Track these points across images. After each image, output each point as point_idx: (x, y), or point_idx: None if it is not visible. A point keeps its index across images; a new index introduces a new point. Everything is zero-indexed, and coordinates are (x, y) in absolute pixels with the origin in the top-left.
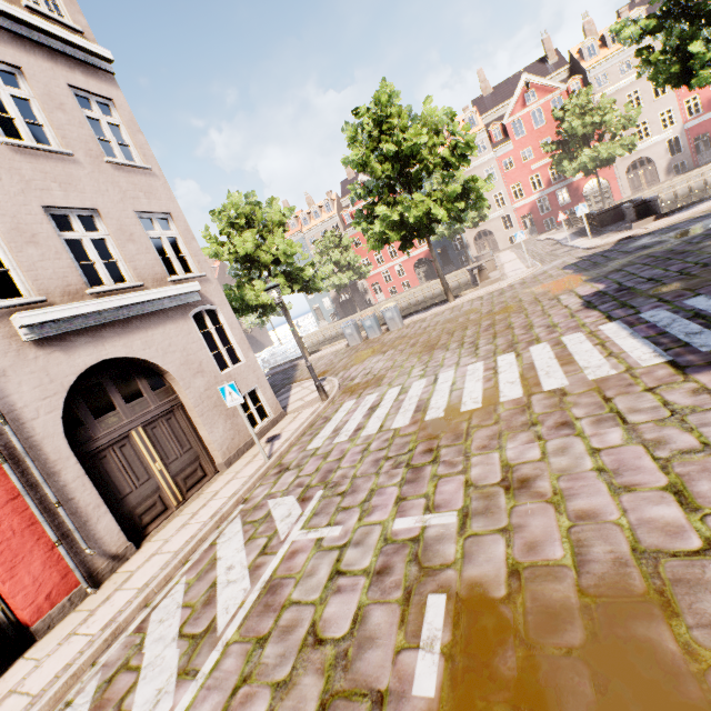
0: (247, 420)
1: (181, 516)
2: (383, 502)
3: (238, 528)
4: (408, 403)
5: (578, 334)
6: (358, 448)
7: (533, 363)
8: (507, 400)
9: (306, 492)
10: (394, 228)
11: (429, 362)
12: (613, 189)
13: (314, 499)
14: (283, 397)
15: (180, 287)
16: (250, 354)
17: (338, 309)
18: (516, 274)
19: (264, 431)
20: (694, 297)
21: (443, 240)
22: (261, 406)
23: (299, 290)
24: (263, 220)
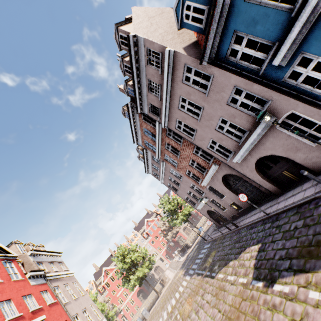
0: None
1: None
2: None
3: None
4: (165, 315)
5: (183, 281)
6: None
7: (179, 290)
8: (178, 297)
9: None
10: (136, 280)
11: (164, 308)
12: (183, 236)
13: None
14: None
15: (103, 320)
16: None
17: None
18: (172, 276)
19: None
20: (192, 266)
21: None
22: None
23: None
24: None
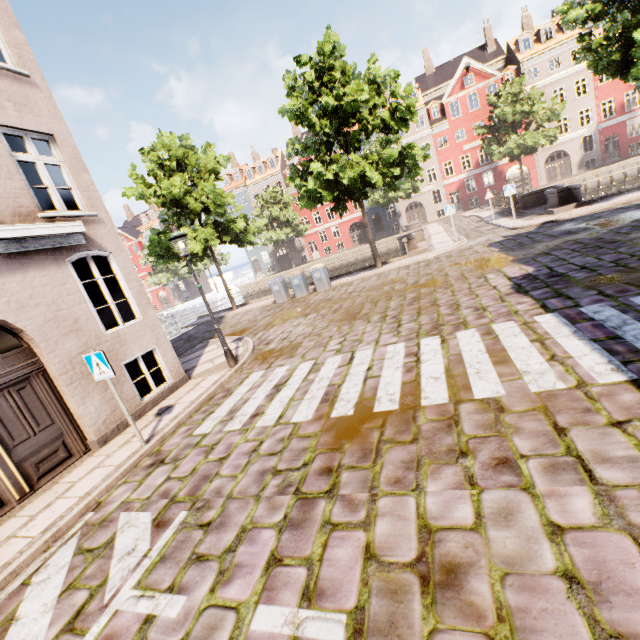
0: (119, 397)
1: (17, 517)
2: (251, 560)
3: (66, 558)
4: (316, 387)
5: (511, 324)
6: (247, 445)
7: (461, 355)
8: (429, 405)
9: (166, 510)
10: (328, 187)
11: (348, 335)
12: (532, 177)
13: (172, 527)
14: (196, 354)
15: (53, 225)
16: (150, 311)
17: (275, 263)
18: (442, 247)
19: (159, 399)
20: None
21: (378, 207)
22: (160, 369)
23: (230, 242)
24: (198, 166)
